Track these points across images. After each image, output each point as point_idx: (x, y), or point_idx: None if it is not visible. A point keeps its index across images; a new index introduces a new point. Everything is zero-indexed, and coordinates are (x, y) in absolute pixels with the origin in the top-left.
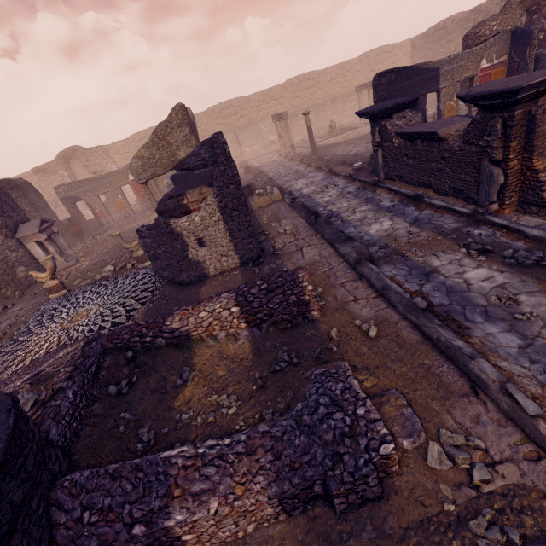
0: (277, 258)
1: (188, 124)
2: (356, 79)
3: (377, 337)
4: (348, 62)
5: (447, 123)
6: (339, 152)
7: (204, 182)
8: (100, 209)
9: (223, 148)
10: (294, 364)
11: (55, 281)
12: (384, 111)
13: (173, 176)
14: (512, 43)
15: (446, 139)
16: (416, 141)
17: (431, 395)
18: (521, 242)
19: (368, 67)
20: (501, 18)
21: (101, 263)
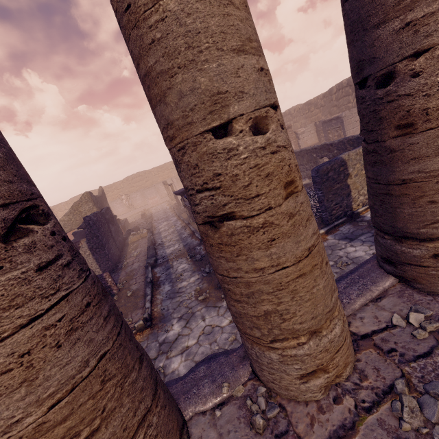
0: (121, 269)
1: (92, 201)
2: None
3: (130, 296)
4: None
5: None
6: None
7: None
8: None
9: (88, 222)
10: None
11: None
12: (181, 193)
13: (73, 233)
14: None
15: None
16: None
17: (131, 310)
18: (204, 251)
19: None
20: None
21: None
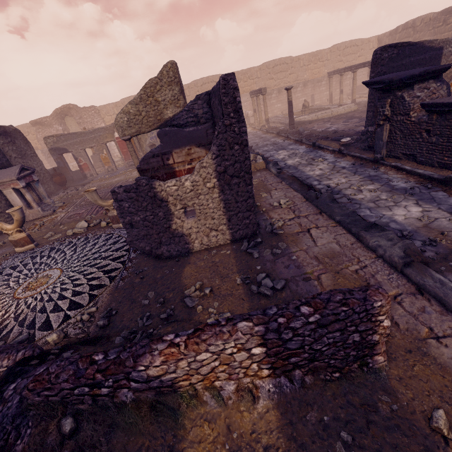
0: (279, 239)
1: (179, 83)
2: (325, 67)
3: None
4: (320, 51)
5: None
6: (316, 128)
7: (193, 142)
8: (85, 162)
9: (232, 95)
10: None
11: (21, 234)
12: (405, 79)
13: (160, 131)
14: None
15: None
16: (451, 114)
17: None
18: None
19: (338, 58)
20: None
21: (77, 216)
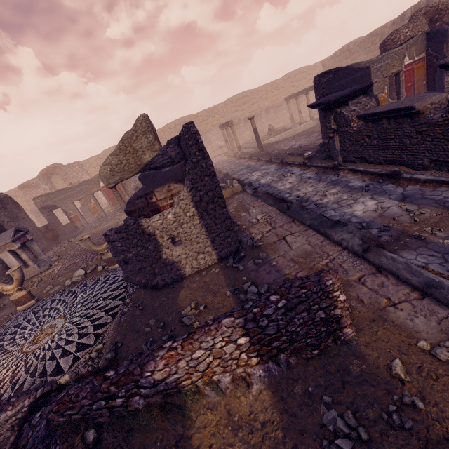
0: (260, 250)
1: (152, 131)
2: (282, 94)
3: None
4: (274, 82)
5: (417, 98)
6: (282, 147)
7: (172, 179)
8: (75, 214)
9: (195, 138)
10: (364, 443)
11: (22, 292)
12: (339, 99)
13: (141, 175)
14: (428, 42)
15: (423, 112)
16: (381, 120)
17: None
18: None
19: (291, 84)
20: (411, 26)
21: (73, 266)
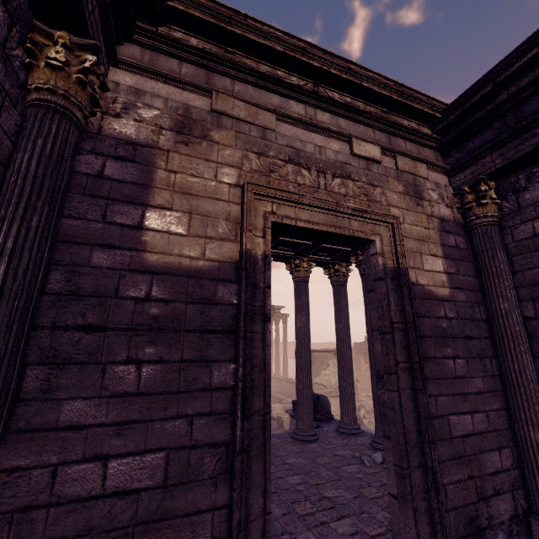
0: None
1: None
2: None
3: None
4: None
5: None
6: None
7: None
8: None
9: None
10: None
11: None
12: None
13: None
14: None
15: None
16: None
17: None
18: None
19: None
20: None
21: None
